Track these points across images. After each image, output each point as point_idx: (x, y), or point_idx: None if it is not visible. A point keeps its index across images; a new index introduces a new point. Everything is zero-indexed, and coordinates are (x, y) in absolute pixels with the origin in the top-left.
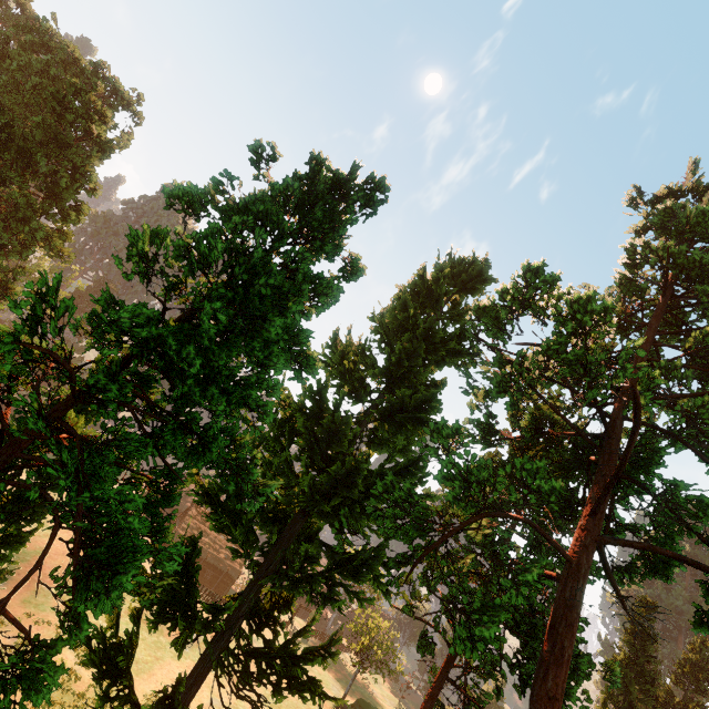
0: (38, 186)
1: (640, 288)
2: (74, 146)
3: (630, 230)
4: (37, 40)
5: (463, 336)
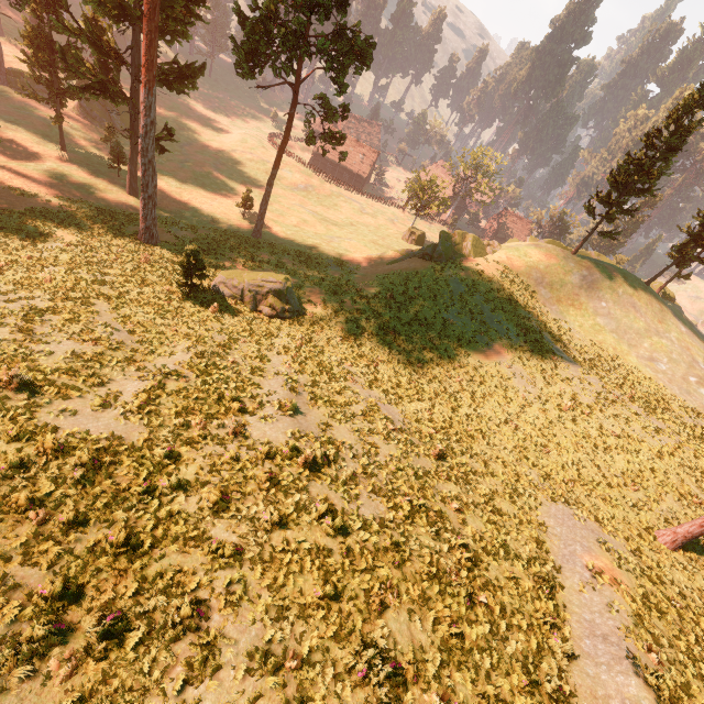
0: None
1: None
2: None
3: None
4: None
5: None
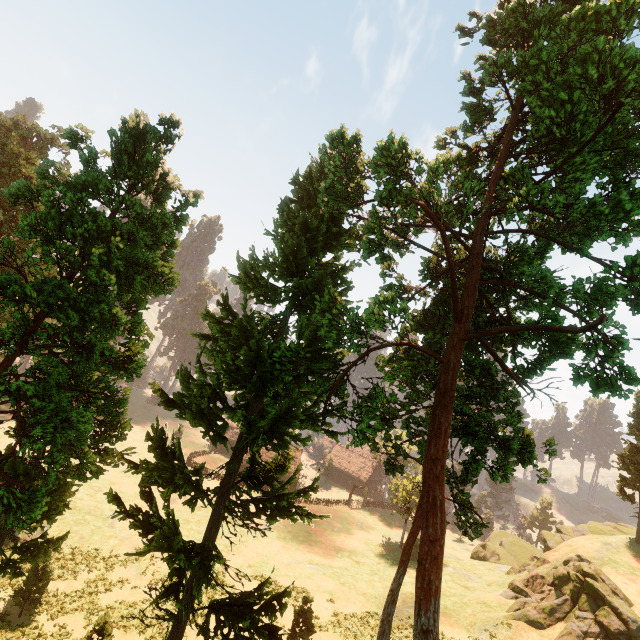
0: (7, 233)
1: (487, 111)
2: None
3: (478, 59)
4: None
5: (338, 218)
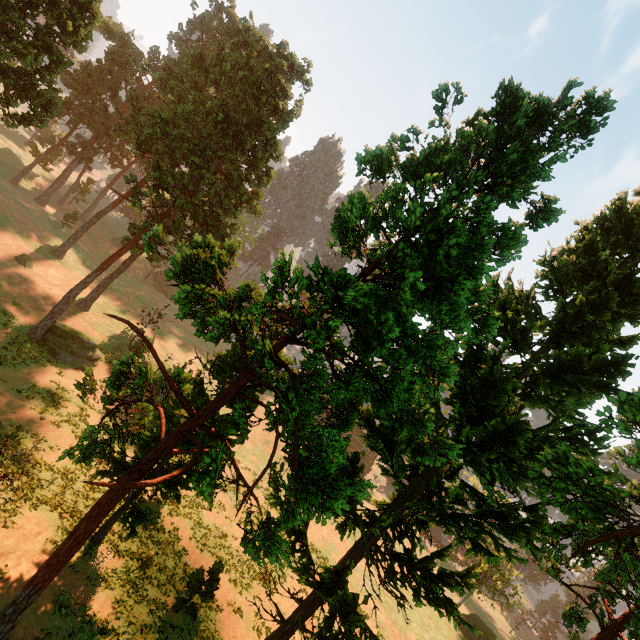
0: (244, 161)
1: None
2: (266, 123)
3: None
4: (240, 40)
5: None
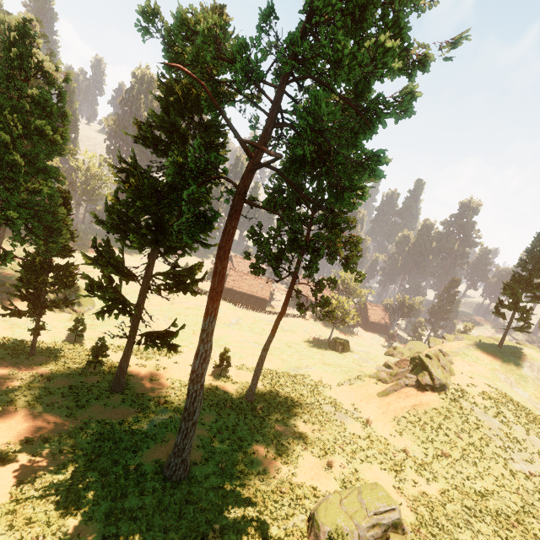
0: None
1: None
2: None
3: None
4: None
5: None
